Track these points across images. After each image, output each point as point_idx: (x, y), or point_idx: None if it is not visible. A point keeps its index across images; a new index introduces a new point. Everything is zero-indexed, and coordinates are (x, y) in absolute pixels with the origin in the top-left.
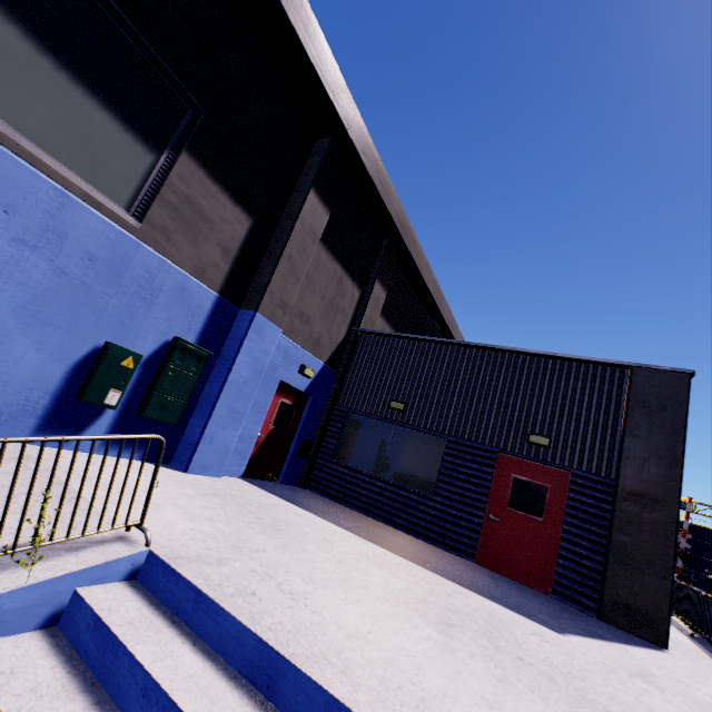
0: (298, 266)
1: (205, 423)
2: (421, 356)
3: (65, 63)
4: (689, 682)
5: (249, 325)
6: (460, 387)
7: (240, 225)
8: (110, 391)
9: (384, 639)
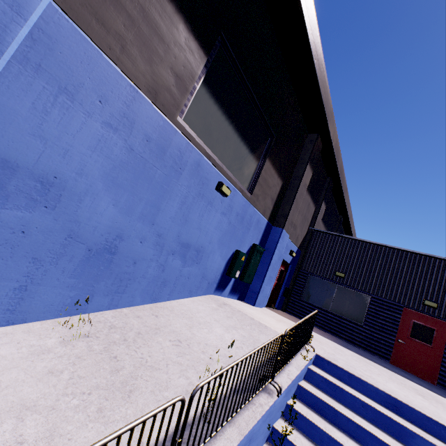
0: (298, 203)
1: (261, 283)
2: (353, 248)
3: (240, 134)
4: None
5: (280, 235)
6: (378, 268)
7: (278, 186)
8: (237, 271)
9: (414, 398)
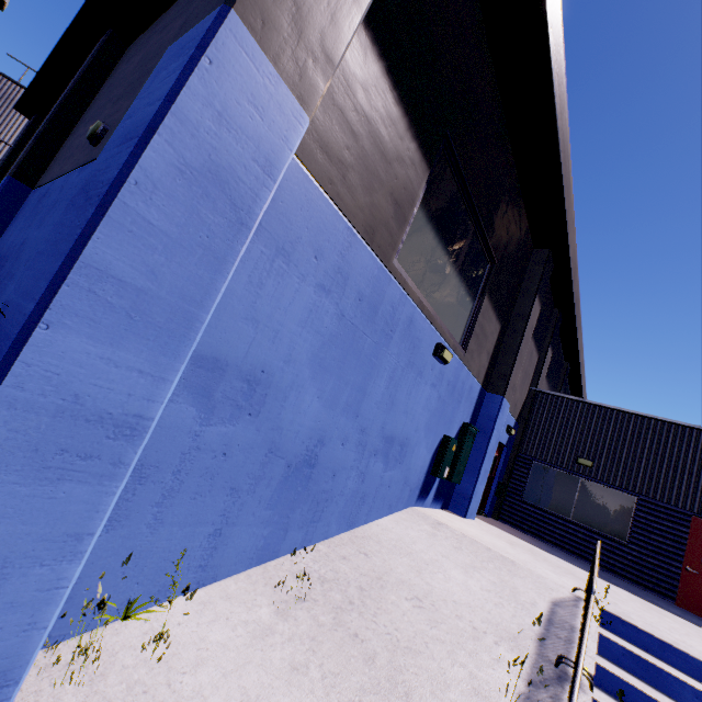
0: (523, 355)
1: (474, 482)
2: (603, 420)
3: (456, 266)
4: None
5: (499, 407)
6: (647, 454)
7: (496, 332)
8: (446, 468)
9: None
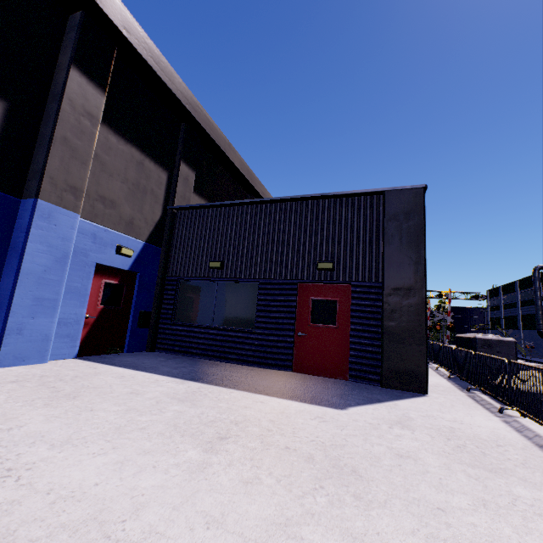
0: (80, 149)
1: (5, 317)
2: (228, 219)
3: None
4: (437, 415)
5: (32, 213)
6: (262, 238)
7: None
8: None
9: (113, 486)
